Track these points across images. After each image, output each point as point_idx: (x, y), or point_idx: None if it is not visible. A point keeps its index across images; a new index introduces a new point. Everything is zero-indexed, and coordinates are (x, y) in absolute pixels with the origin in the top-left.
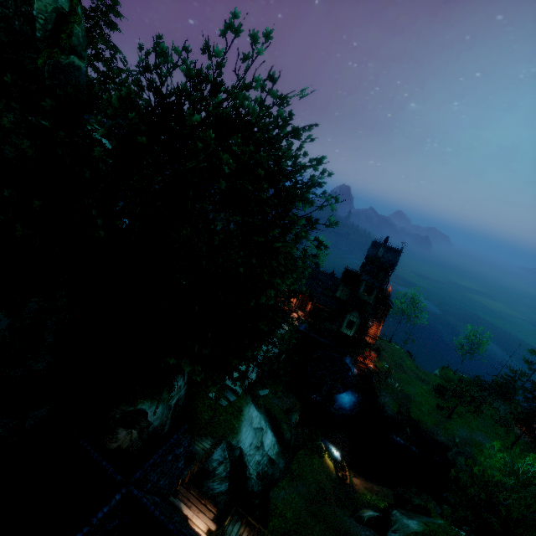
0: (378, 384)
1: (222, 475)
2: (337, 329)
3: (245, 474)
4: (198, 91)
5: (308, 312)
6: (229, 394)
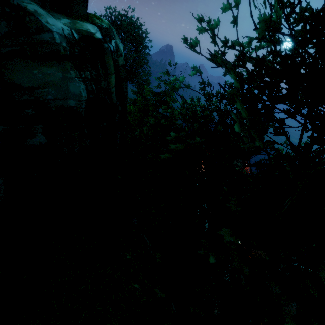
0: None
1: None
2: None
3: None
4: None
5: None
6: None
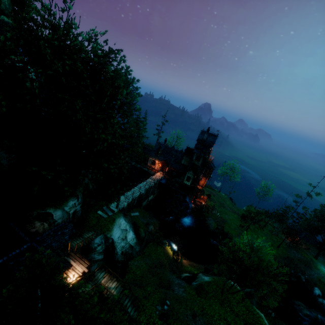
0: (207, 214)
1: (100, 251)
2: (181, 181)
3: (114, 252)
4: (67, 35)
5: (166, 172)
6: (109, 211)
